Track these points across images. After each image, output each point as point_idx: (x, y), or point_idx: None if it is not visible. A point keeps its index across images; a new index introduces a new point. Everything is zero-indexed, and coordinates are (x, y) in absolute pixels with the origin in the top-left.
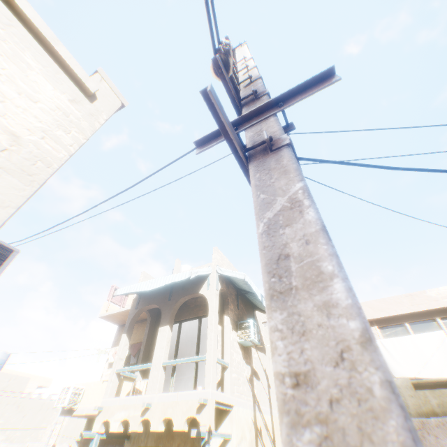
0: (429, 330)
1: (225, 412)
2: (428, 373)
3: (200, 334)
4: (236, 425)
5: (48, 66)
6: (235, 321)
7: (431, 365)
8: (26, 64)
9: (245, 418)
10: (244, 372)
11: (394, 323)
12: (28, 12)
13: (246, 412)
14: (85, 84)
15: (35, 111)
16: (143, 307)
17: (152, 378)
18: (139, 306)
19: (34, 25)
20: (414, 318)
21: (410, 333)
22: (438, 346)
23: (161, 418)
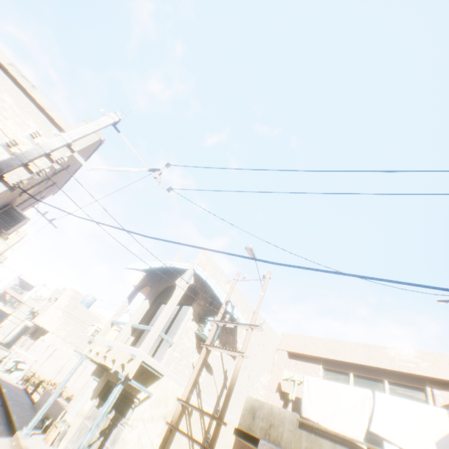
0: (372, 390)
1: (158, 377)
2: (332, 424)
3: (176, 317)
4: (159, 390)
5: (44, 124)
6: (200, 315)
7: (339, 418)
8: (29, 126)
9: (174, 391)
10: (191, 358)
11: (340, 369)
12: (39, 98)
13: (178, 388)
14: (66, 131)
15: (24, 150)
16: (144, 283)
17: (122, 332)
18: (143, 281)
19: (40, 104)
20: (362, 371)
21: (349, 384)
22: (357, 404)
23: (112, 358)
